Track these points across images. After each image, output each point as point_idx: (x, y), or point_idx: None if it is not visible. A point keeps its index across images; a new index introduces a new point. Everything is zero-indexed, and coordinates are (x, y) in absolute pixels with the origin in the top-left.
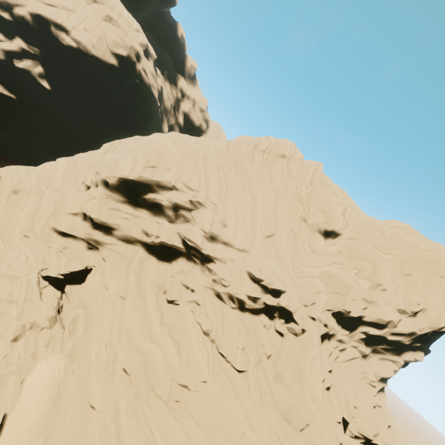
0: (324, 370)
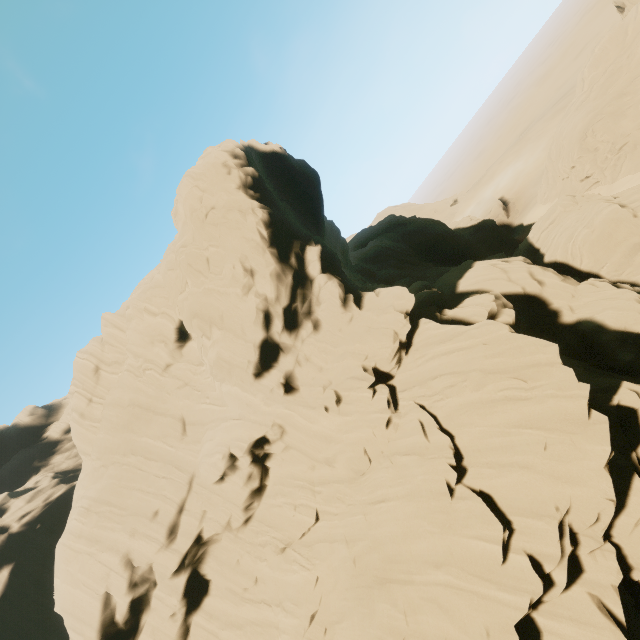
0: (318, 404)
